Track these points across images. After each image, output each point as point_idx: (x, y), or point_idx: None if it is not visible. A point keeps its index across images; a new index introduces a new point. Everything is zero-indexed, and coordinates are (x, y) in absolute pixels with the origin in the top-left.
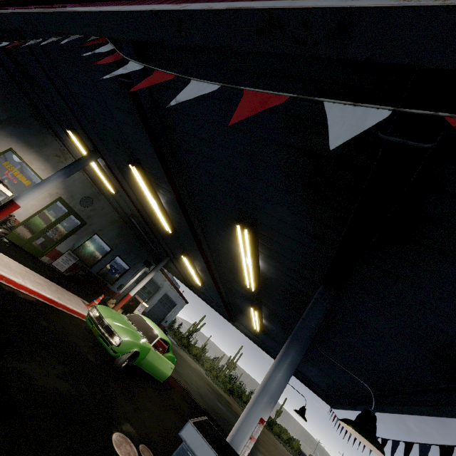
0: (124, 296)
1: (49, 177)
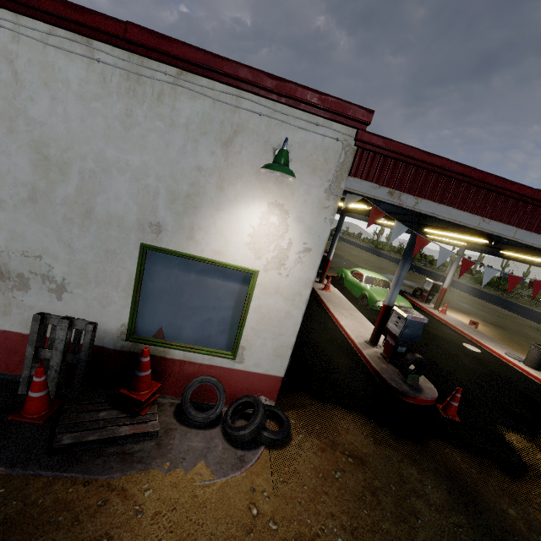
0: (326, 263)
1: (404, 275)
